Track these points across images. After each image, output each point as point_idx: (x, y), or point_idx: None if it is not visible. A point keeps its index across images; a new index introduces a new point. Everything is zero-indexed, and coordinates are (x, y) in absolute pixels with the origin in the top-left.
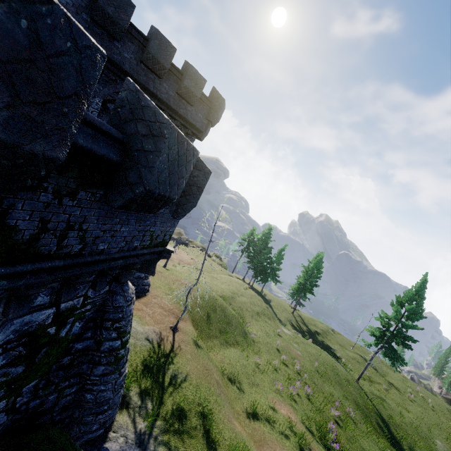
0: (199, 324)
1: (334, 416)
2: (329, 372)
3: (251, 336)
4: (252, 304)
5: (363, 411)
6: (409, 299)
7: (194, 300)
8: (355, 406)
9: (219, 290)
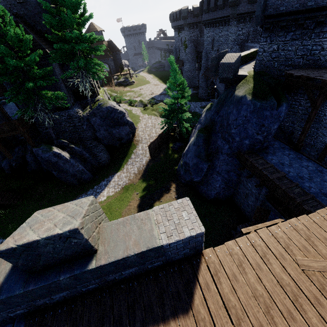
0: None
1: None
2: None
3: None
4: None
5: None
6: None
7: None
8: None
9: None
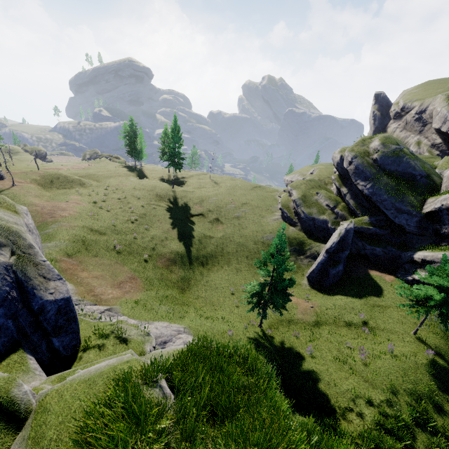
0: (43, 185)
1: (119, 197)
2: (147, 188)
3: (89, 184)
4: (112, 174)
5: (160, 197)
6: (172, 131)
7: (41, 177)
8: (154, 196)
9: (84, 173)
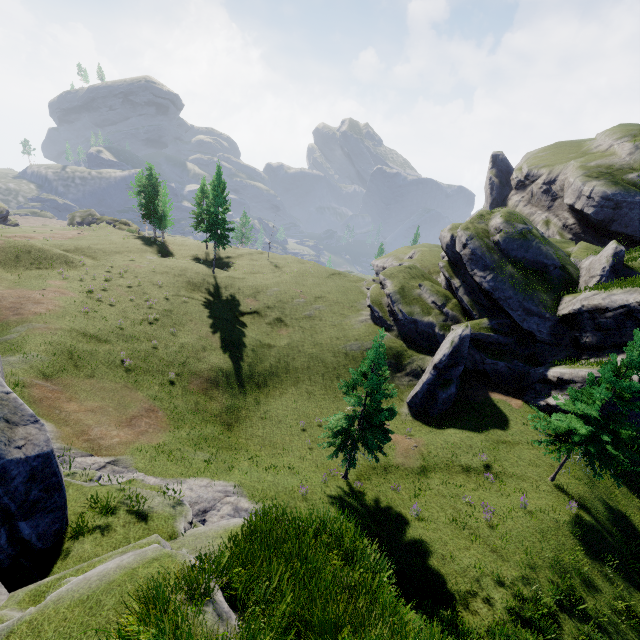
0: (3, 262)
1: (129, 285)
2: (174, 271)
3: (81, 263)
4: (118, 248)
5: (194, 285)
6: (215, 189)
7: None
8: (184, 283)
9: (73, 245)
